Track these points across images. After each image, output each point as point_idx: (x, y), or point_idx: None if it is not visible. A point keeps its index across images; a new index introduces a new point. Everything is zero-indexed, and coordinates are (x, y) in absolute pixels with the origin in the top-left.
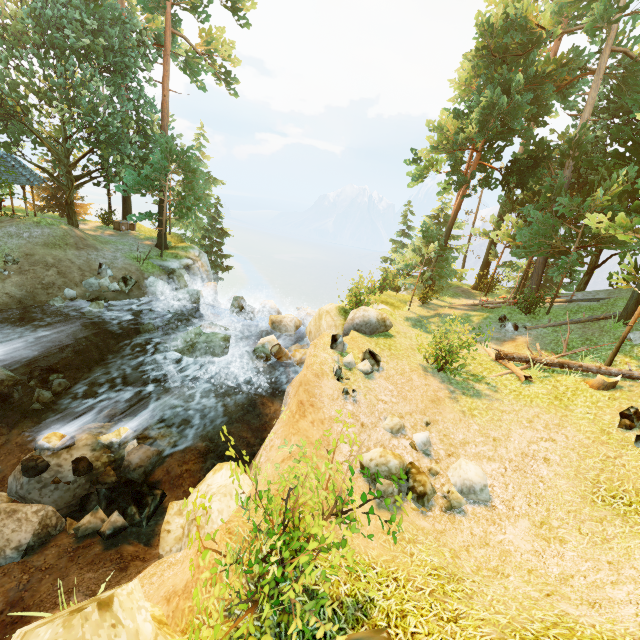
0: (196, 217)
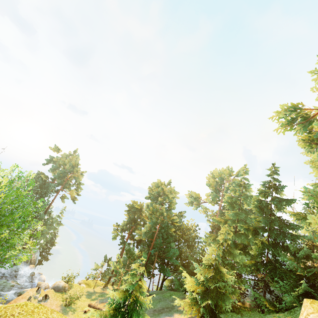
0: (39, 239)
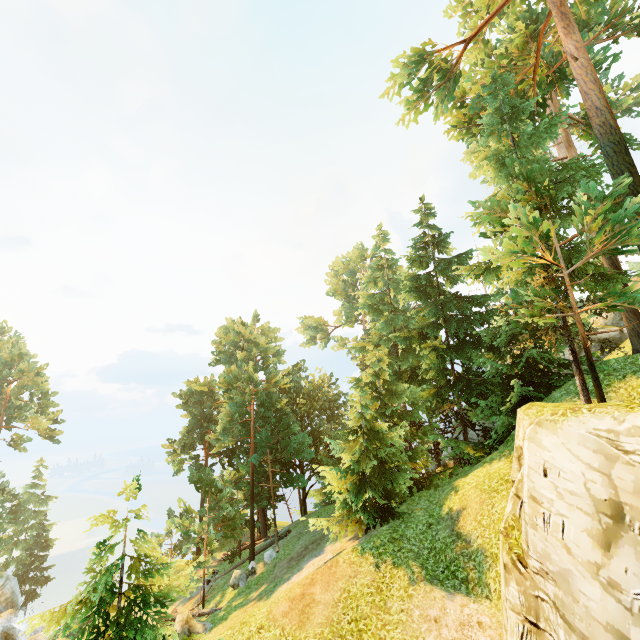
0: None
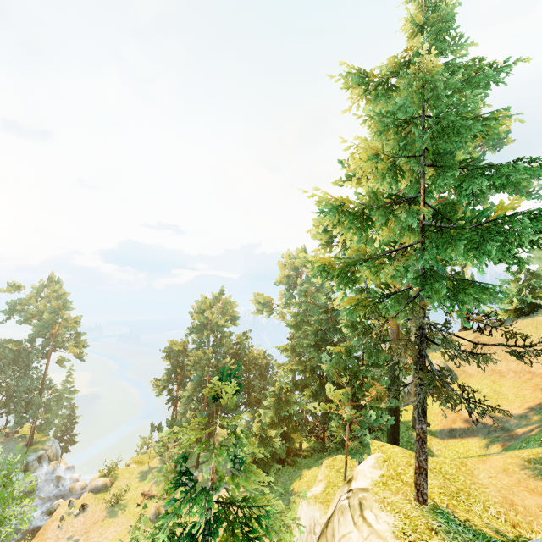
0: (48, 432)
